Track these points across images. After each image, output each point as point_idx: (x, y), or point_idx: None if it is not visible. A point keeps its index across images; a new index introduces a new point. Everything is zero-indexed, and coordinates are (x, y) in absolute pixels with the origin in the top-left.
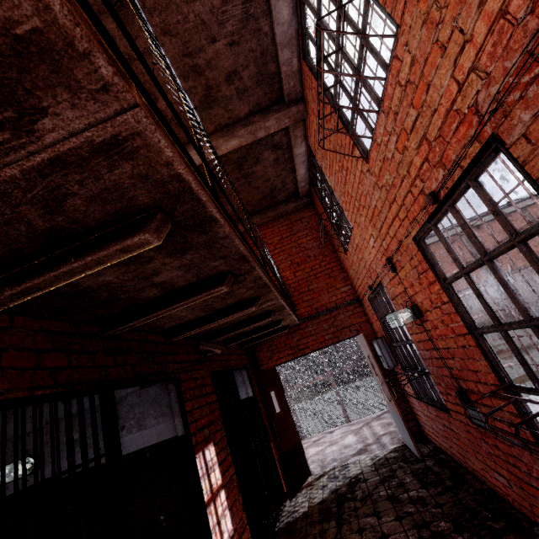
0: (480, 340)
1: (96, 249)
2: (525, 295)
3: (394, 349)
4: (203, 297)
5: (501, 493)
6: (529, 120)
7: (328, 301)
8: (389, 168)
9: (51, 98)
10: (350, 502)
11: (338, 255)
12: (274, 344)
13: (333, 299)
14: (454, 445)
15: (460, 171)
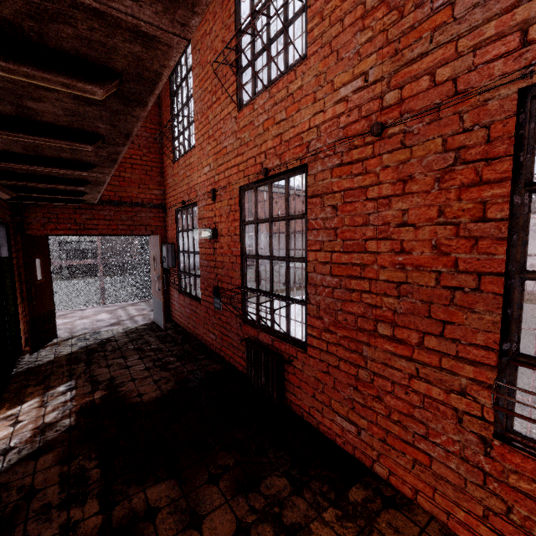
0: (244, 261)
1: (39, 67)
2: (262, 250)
3: (179, 255)
4: (60, 144)
5: (208, 344)
6: (320, 170)
7: (136, 196)
8: (251, 131)
9: (151, 2)
10: (101, 352)
11: (163, 158)
12: (56, 212)
13: (142, 196)
14: (192, 321)
15: (286, 169)
